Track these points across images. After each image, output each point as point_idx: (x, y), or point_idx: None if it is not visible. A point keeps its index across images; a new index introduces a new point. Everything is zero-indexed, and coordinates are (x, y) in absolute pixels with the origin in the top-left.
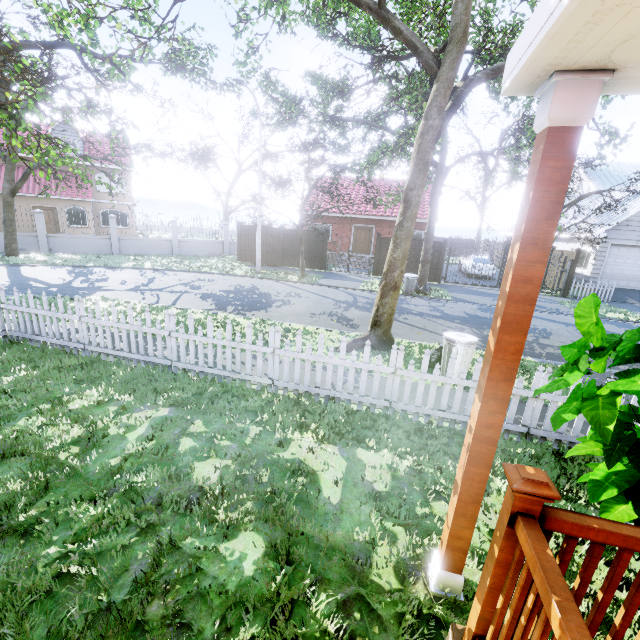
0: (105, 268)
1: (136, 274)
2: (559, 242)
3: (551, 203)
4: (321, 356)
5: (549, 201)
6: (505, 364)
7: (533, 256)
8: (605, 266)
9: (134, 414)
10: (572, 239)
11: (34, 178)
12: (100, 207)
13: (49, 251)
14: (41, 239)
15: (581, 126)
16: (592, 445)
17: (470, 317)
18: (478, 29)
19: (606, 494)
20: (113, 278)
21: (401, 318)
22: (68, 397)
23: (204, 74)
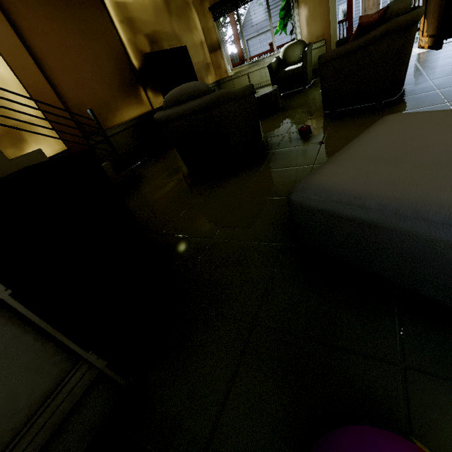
0: None
1: None
2: None
3: None
4: None
5: None
6: None
7: None
8: (251, 54)
9: None
10: None
11: None
12: None
13: None
14: None
15: None
16: None
17: None
18: None
19: None
20: None
21: None
22: None
23: None
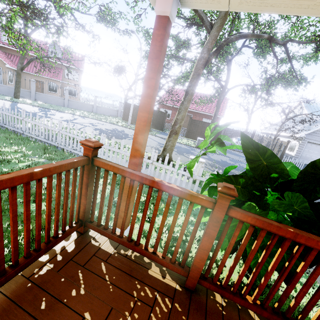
0: (57, 111)
1: (70, 115)
2: (284, 138)
3: (157, 51)
4: (121, 150)
5: (156, 50)
6: (141, 127)
7: (151, 75)
8: (303, 152)
9: (28, 158)
10: (290, 137)
11: (34, 65)
12: (65, 85)
13: (35, 100)
14: (32, 93)
15: (167, 16)
16: (206, 192)
17: (222, 161)
18: (250, 21)
19: (196, 207)
20: (58, 115)
21: (186, 155)
22: (3, 147)
23: (114, 24)
